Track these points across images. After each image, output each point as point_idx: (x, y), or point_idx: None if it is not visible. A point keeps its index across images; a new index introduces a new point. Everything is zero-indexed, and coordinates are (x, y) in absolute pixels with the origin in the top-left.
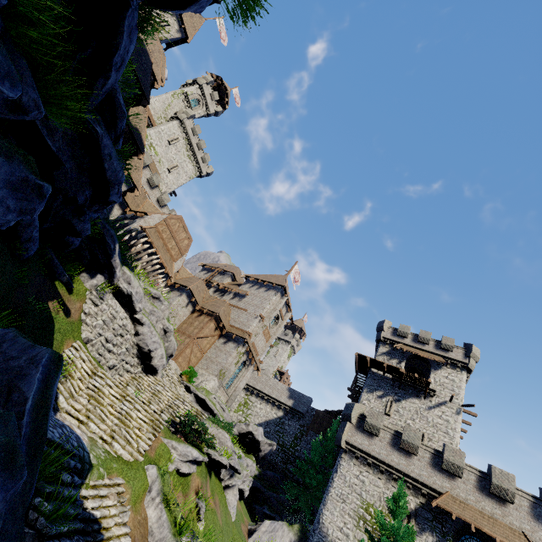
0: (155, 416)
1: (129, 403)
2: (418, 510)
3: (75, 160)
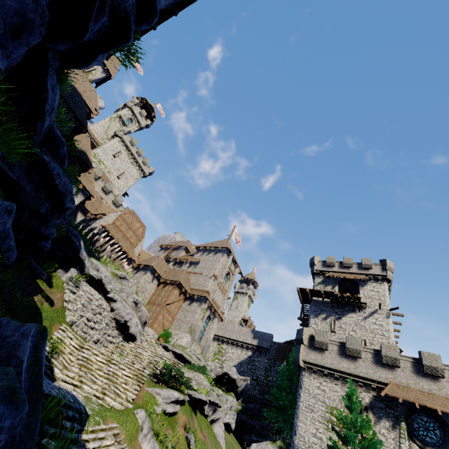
0: (138, 371)
1: (115, 365)
2: (372, 402)
3: (33, 183)
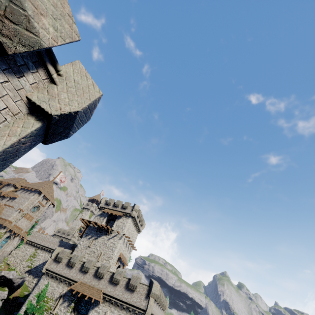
0: None
1: None
2: (67, 292)
3: None
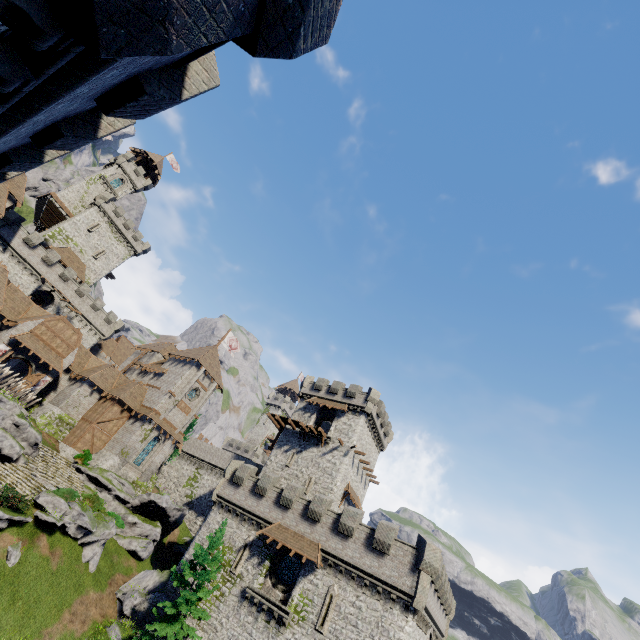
0: None
1: None
2: (255, 540)
3: None
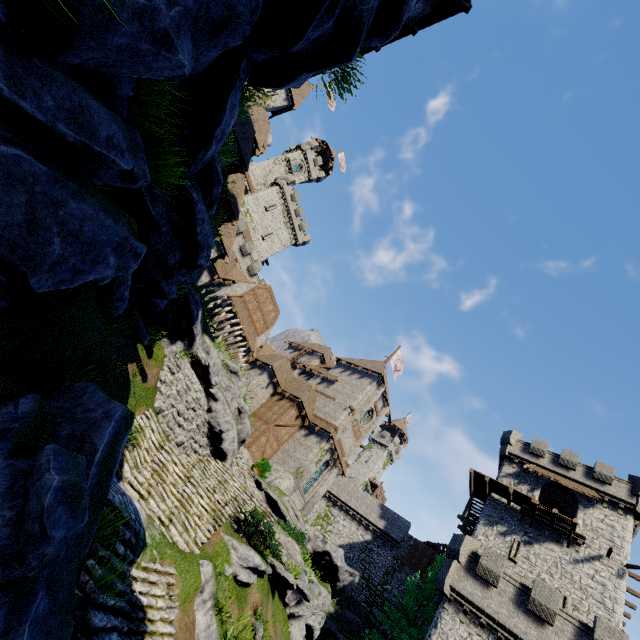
0: (218, 506)
1: (193, 486)
2: None
3: (171, 224)
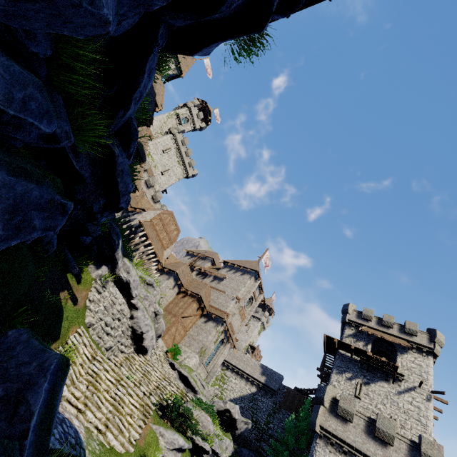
0: (145, 400)
1: (123, 387)
2: None
3: (94, 176)
